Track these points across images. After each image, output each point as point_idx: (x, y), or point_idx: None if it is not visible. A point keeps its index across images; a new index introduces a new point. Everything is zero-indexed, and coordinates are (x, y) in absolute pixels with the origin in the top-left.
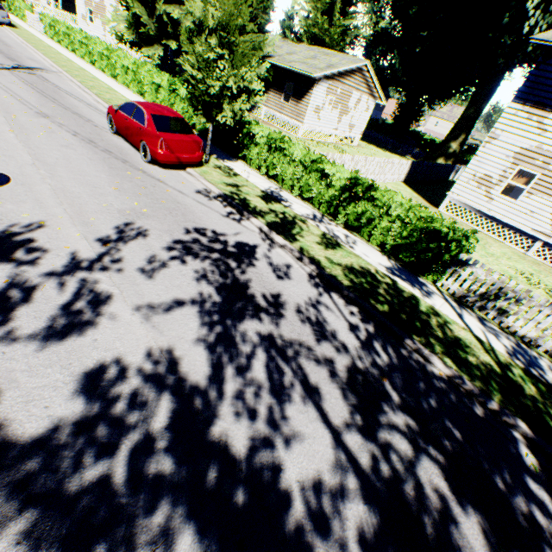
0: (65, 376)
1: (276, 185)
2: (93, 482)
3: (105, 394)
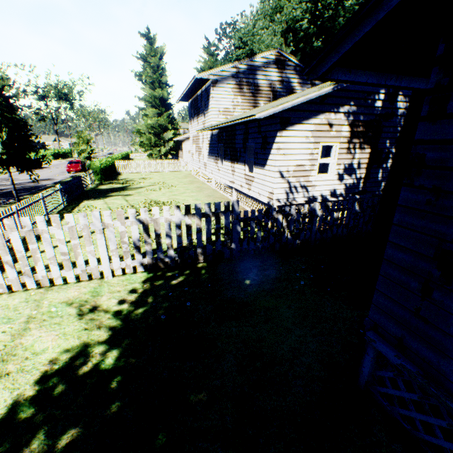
0: None
1: None
2: None
3: None
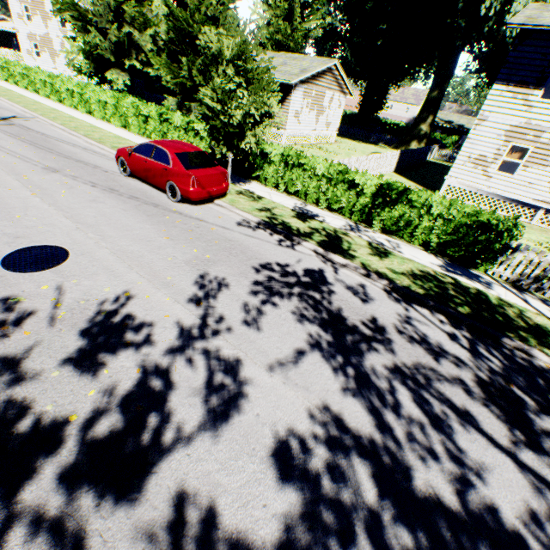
0: (258, 464)
1: (298, 200)
2: None
3: (304, 474)
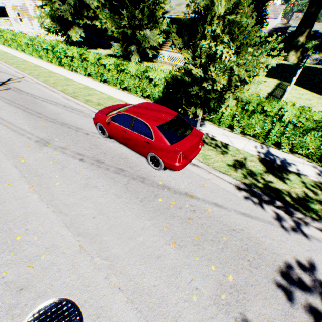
0: None
1: (255, 141)
2: None
3: None
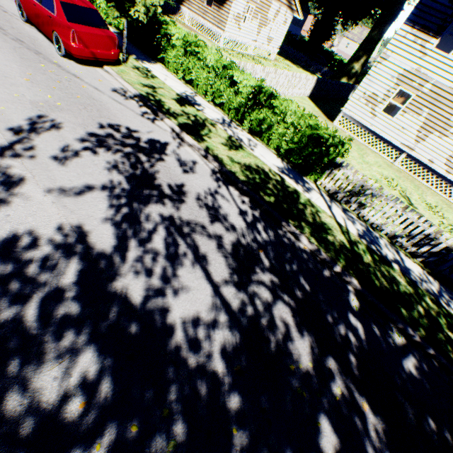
0: None
1: (192, 90)
2: (8, 320)
3: (18, 258)
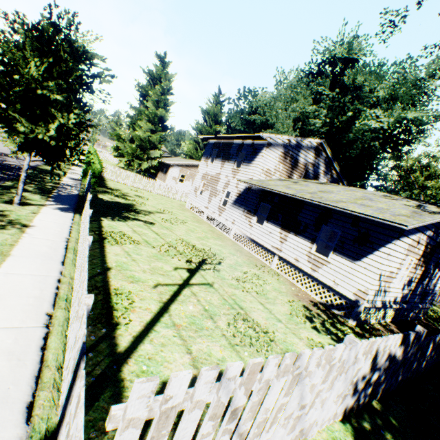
0: None
1: None
2: None
3: None
